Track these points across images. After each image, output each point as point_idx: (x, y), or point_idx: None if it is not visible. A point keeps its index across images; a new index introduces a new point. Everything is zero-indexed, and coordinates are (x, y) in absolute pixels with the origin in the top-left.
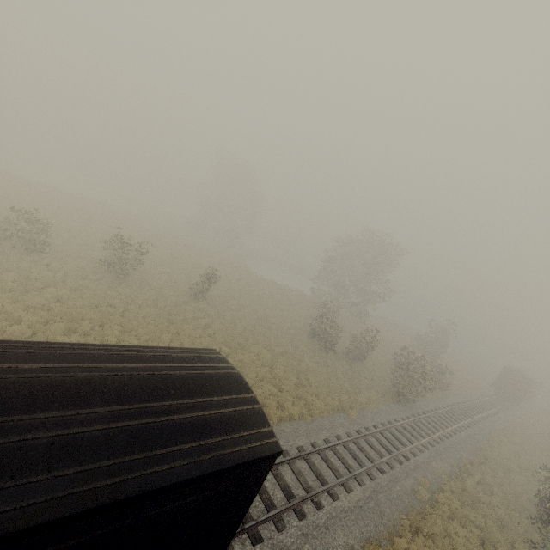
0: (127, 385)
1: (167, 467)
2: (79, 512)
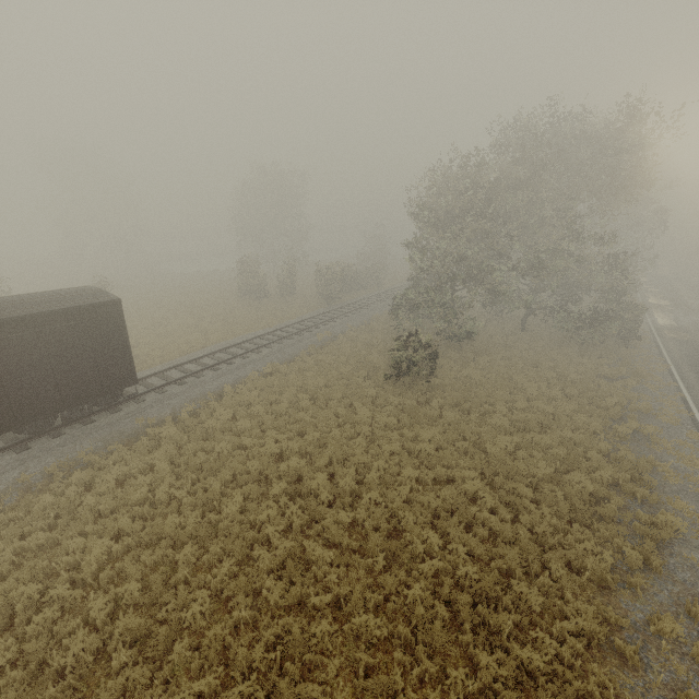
0: (6, 299)
1: (42, 308)
2: (1, 319)
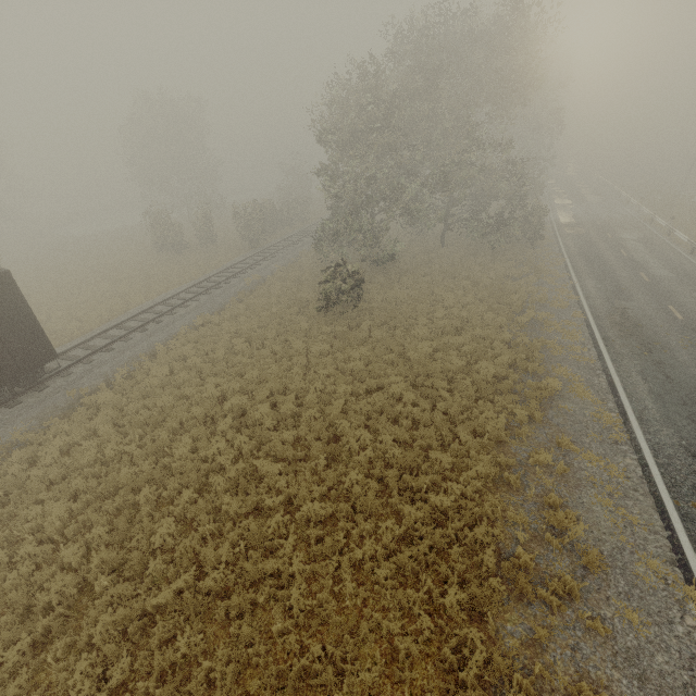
0: None
1: None
2: None
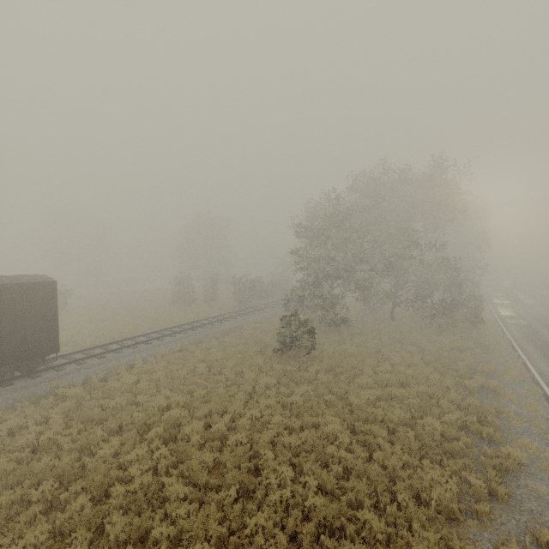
0: None
1: None
2: None
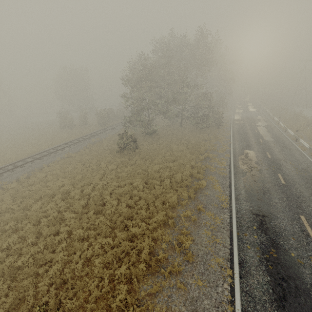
0: None
1: None
2: None
